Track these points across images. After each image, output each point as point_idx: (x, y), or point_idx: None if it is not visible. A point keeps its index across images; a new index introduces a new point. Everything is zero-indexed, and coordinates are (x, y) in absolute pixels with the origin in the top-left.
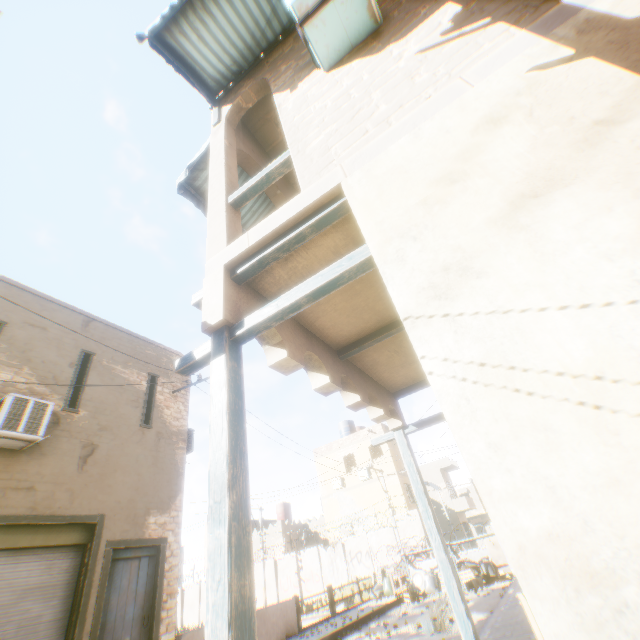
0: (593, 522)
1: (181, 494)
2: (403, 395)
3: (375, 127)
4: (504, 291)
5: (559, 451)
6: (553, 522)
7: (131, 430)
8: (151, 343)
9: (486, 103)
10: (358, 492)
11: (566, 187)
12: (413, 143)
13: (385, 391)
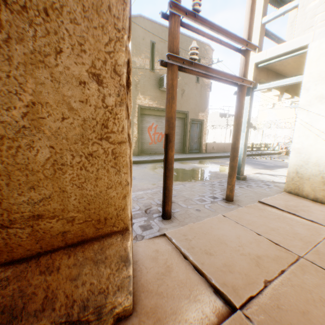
0: (304, 148)
1: (208, 107)
2: None
3: None
4: (322, 110)
5: (307, 140)
6: (299, 147)
7: (193, 84)
8: (197, 41)
9: None
10: (279, 111)
11: None
12: None
13: None
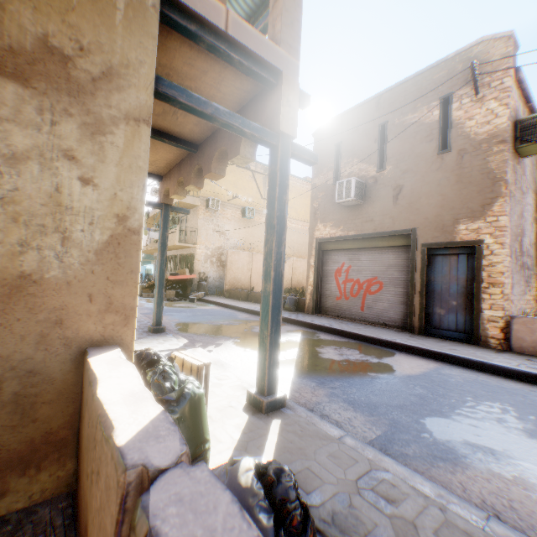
0: None
1: (499, 200)
2: (260, 82)
3: None
4: None
5: None
6: None
7: (428, 163)
8: (437, 66)
9: None
10: None
11: None
12: None
13: (250, 107)
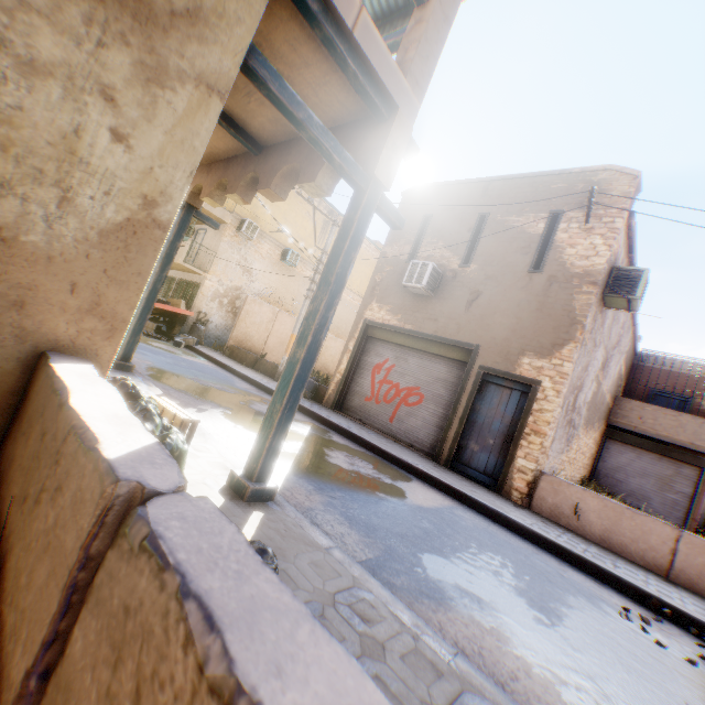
0: None
1: (571, 344)
2: (370, 108)
3: None
4: None
5: None
6: None
7: (516, 277)
8: (559, 174)
9: None
10: None
11: None
12: None
13: (347, 131)
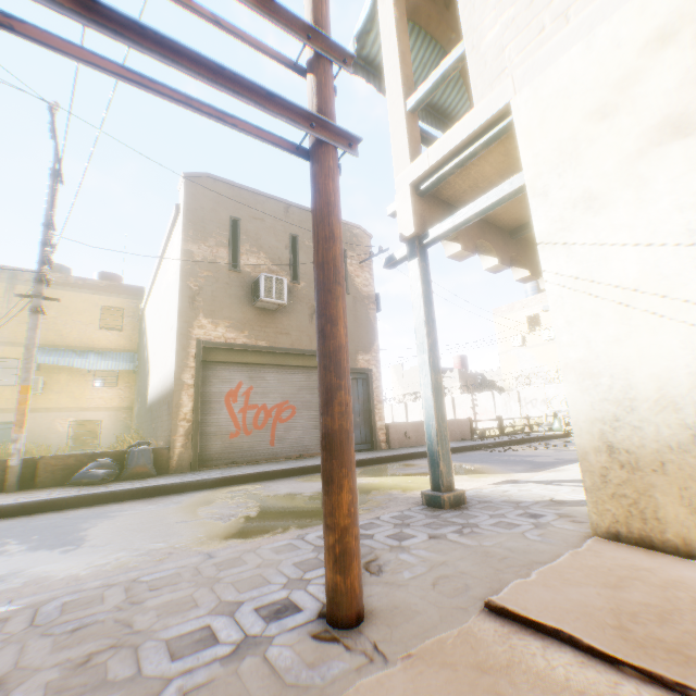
0: (600, 356)
1: (377, 342)
2: None
3: (552, 24)
4: (605, 229)
5: (598, 326)
6: (583, 355)
7: None
8: None
9: (665, 7)
10: (540, 351)
11: (684, 138)
12: (582, 58)
13: None
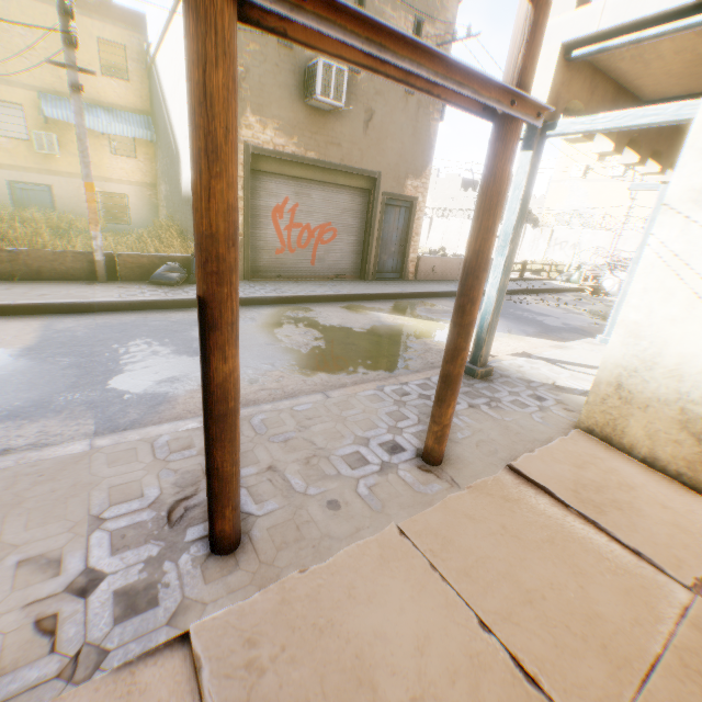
0: (652, 326)
1: (430, 166)
2: None
3: None
4: None
5: (666, 303)
6: (639, 320)
7: (397, 97)
8: None
9: None
10: (597, 188)
11: None
12: None
13: (682, 139)
